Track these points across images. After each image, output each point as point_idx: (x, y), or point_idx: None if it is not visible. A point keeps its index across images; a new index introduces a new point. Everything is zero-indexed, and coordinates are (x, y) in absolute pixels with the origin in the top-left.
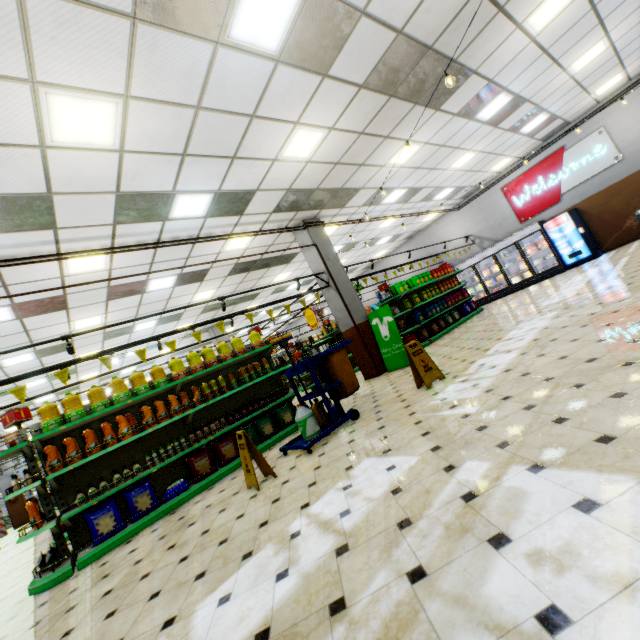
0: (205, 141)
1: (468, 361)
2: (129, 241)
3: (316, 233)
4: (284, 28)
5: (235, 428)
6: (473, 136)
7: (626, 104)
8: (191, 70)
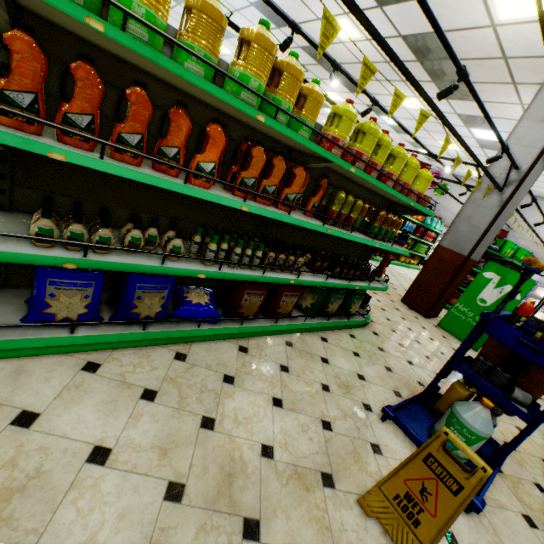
0: None
1: None
2: None
3: None
4: None
5: None
6: None
7: None
8: None
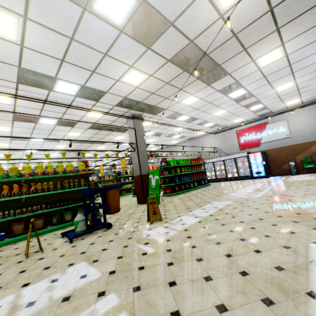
0: (76, 57)
1: (179, 214)
2: (27, 94)
3: (137, 123)
4: (126, 15)
5: (51, 211)
6: (226, 103)
7: (298, 113)
8: (68, 17)
